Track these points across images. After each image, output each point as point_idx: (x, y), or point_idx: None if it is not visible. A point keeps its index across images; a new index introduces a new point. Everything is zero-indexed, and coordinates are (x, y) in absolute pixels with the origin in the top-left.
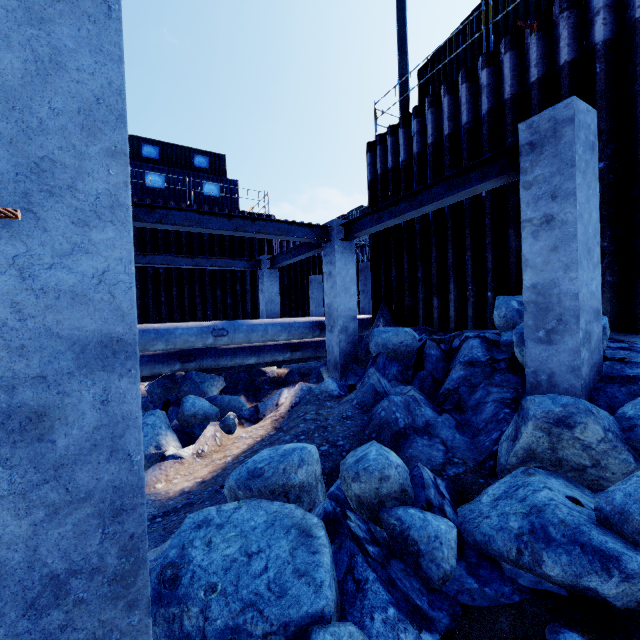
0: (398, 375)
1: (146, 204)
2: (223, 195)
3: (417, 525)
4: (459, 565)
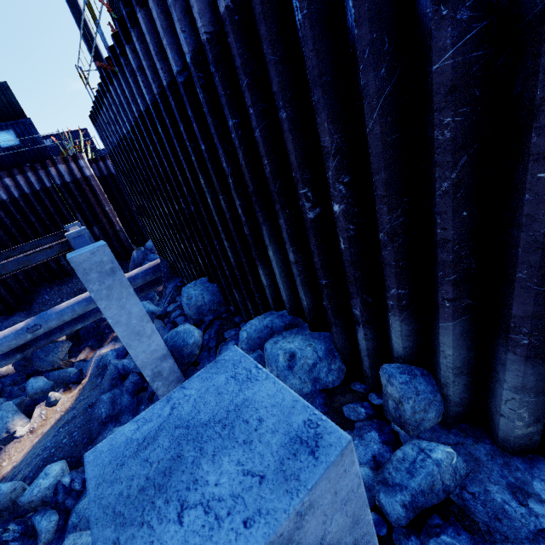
0: None
1: None
2: (23, 140)
3: (36, 525)
4: (60, 531)
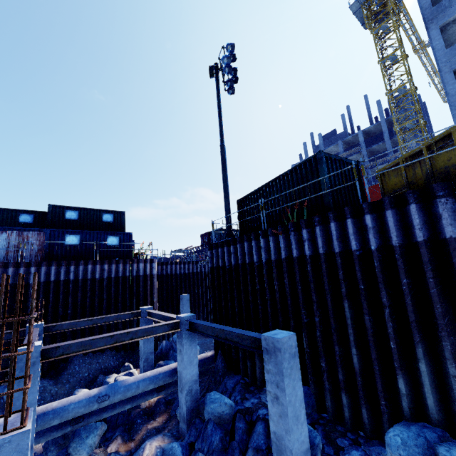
0: (219, 443)
1: (54, 346)
2: (121, 243)
3: None
4: None
